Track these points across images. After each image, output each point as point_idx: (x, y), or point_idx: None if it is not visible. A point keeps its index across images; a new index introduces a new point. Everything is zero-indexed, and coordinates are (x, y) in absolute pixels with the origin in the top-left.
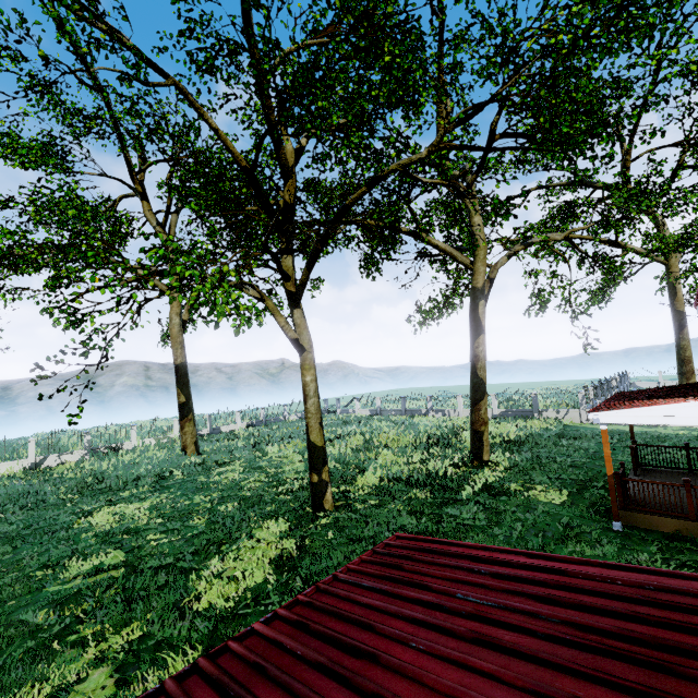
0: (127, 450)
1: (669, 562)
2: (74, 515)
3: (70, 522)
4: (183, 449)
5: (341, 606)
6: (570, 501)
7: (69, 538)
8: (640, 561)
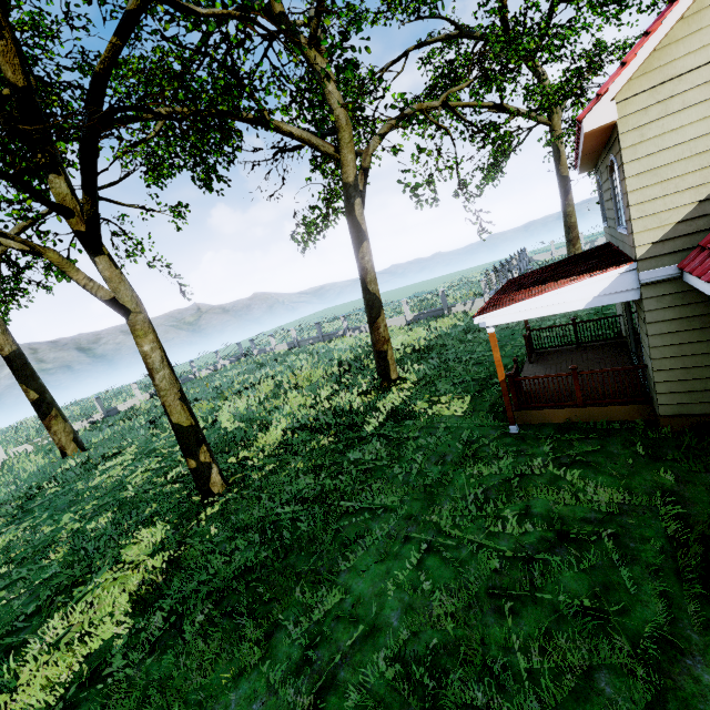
0: None
1: (560, 461)
2: None
3: None
4: (61, 451)
5: None
6: (472, 408)
7: None
8: (534, 469)
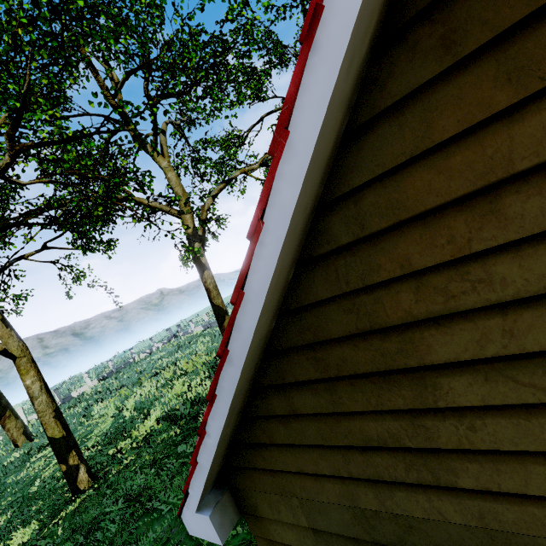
0: None
1: None
2: None
3: None
4: (13, 444)
5: None
6: None
7: None
8: None
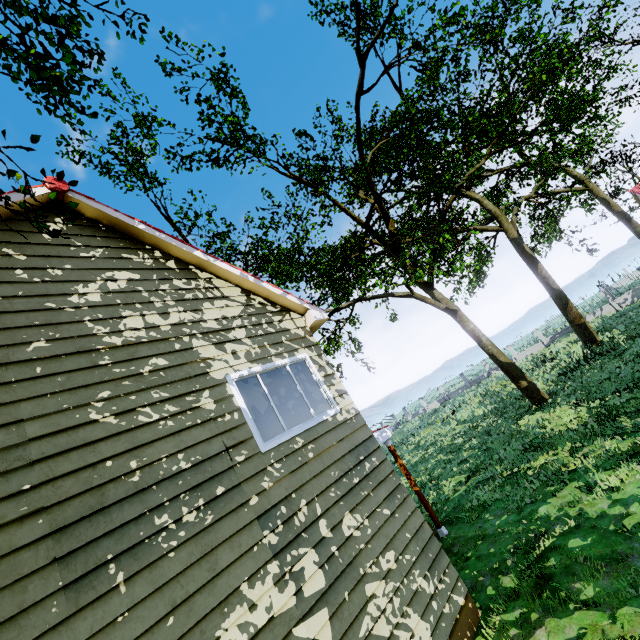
0: None
1: None
2: None
3: None
4: None
5: None
6: None
7: None
8: None
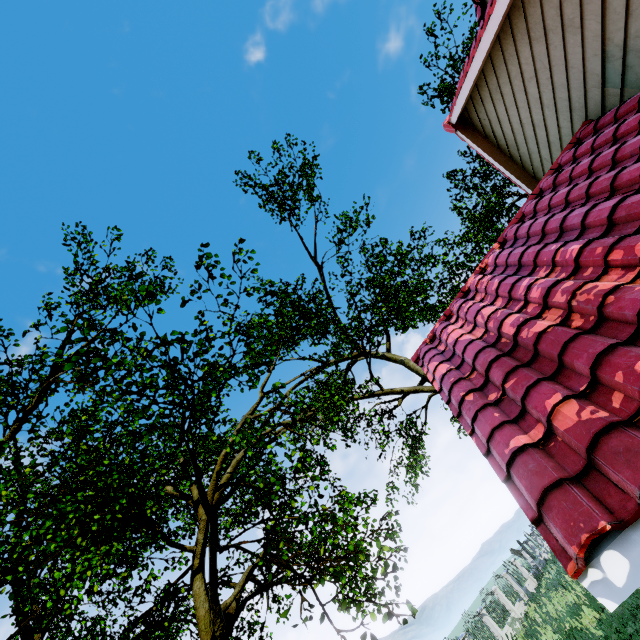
0: None
1: None
2: None
3: None
4: None
5: None
6: None
7: None
8: None
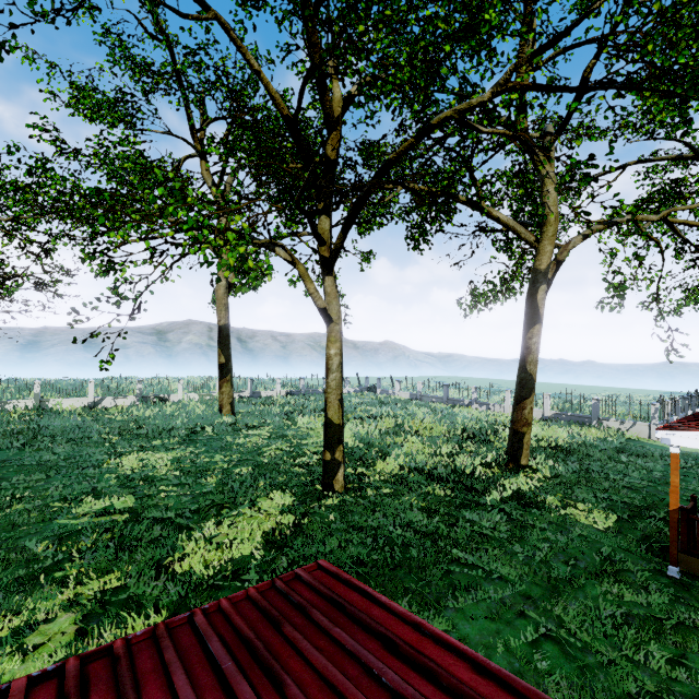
0: (173, 402)
1: None
2: (108, 455)
3: (101, 461)
4: (220, 408)
5: (148, 683)
6: (617, 528)
7: (95, 475)
8: (698, 623)
